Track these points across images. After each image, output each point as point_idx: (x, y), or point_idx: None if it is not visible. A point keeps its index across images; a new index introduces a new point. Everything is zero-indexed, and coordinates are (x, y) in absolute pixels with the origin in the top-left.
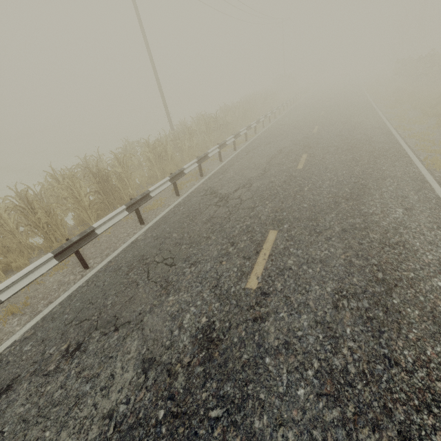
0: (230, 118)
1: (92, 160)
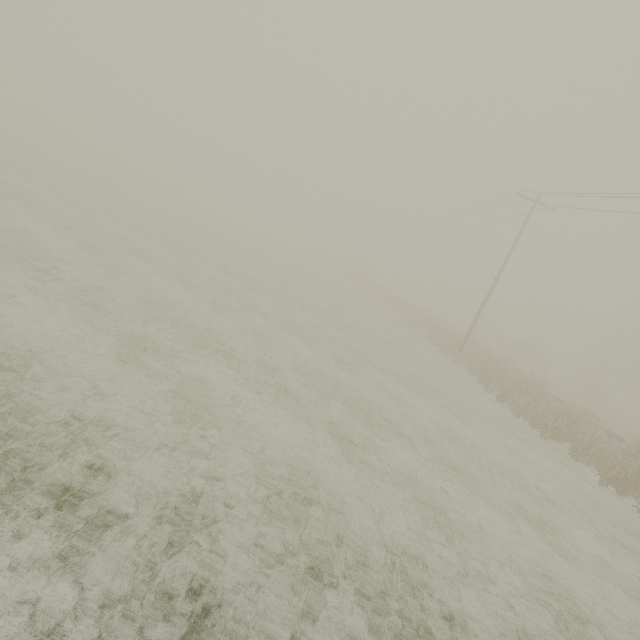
0: (487, 354)
1: (531, 397)
